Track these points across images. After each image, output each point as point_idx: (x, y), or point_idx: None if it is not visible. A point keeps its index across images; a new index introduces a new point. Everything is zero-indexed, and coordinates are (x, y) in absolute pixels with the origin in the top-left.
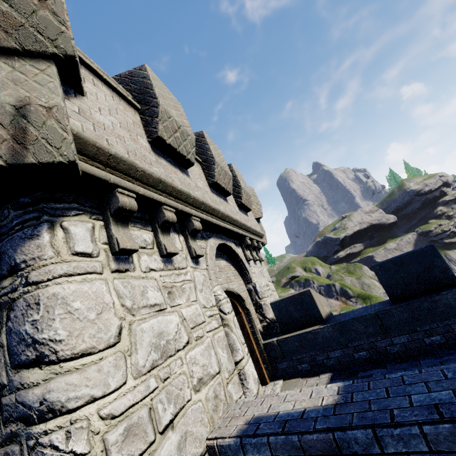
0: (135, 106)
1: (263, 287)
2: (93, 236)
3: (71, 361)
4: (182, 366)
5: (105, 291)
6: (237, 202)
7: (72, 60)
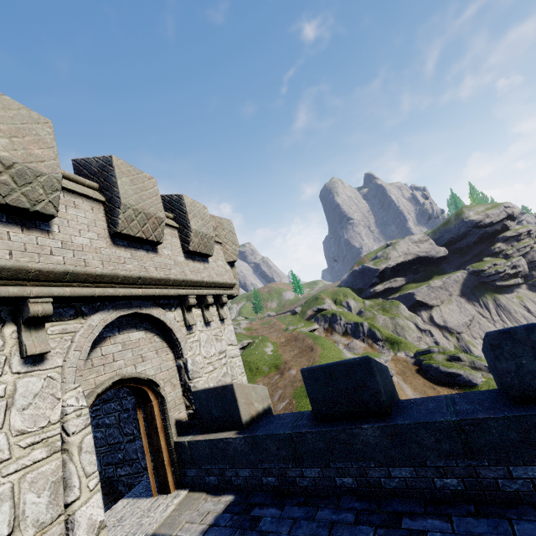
0: None
1: (209, 358)
2: None
3: None
4: None
5: None
6: (184, 248)
7: None
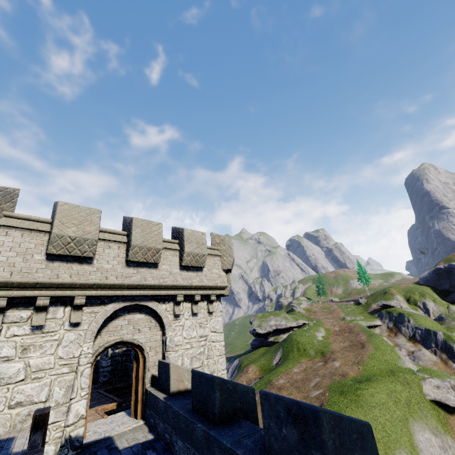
0: (45, 231)
1: (189, 339)
2: None
3: None
4: (7, 393)
5: None
6: (180, 263)
7: None
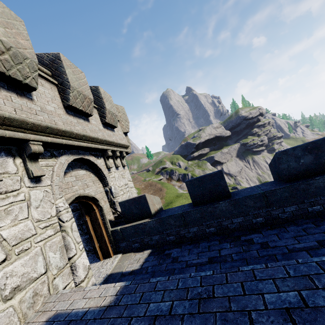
0: None
1: (121, 187)
2: None
3: None
4: None
5: None
6: (102, 121)
7: None
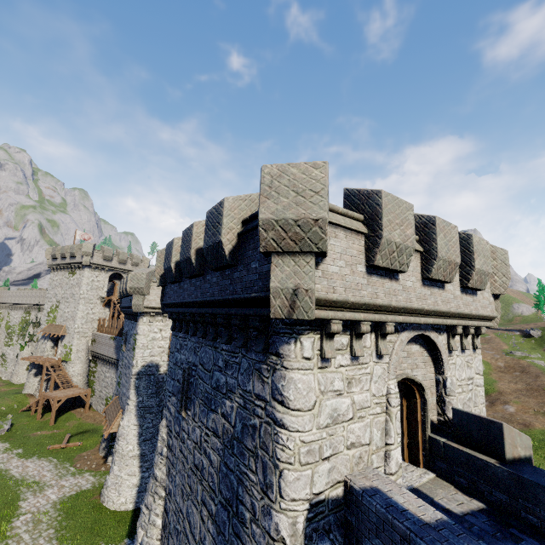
0: (363, 233)
1: (460, 381)
2: (313, 346)
3: (293, 411)
4: (343, 431)
5: (312, 380)
6: (461, 283)
7: (324, 252)
